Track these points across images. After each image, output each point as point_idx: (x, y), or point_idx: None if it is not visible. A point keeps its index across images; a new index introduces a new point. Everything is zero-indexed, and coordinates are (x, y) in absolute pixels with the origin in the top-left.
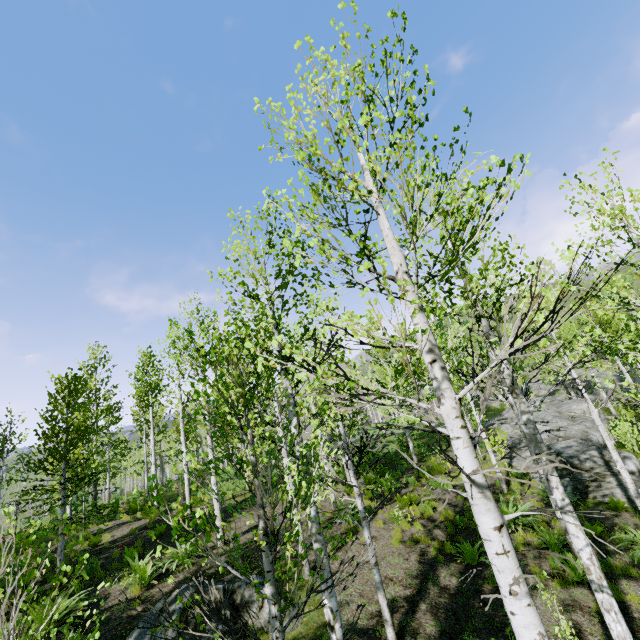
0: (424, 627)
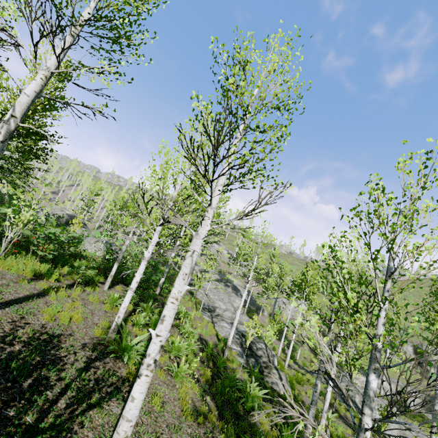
0: None
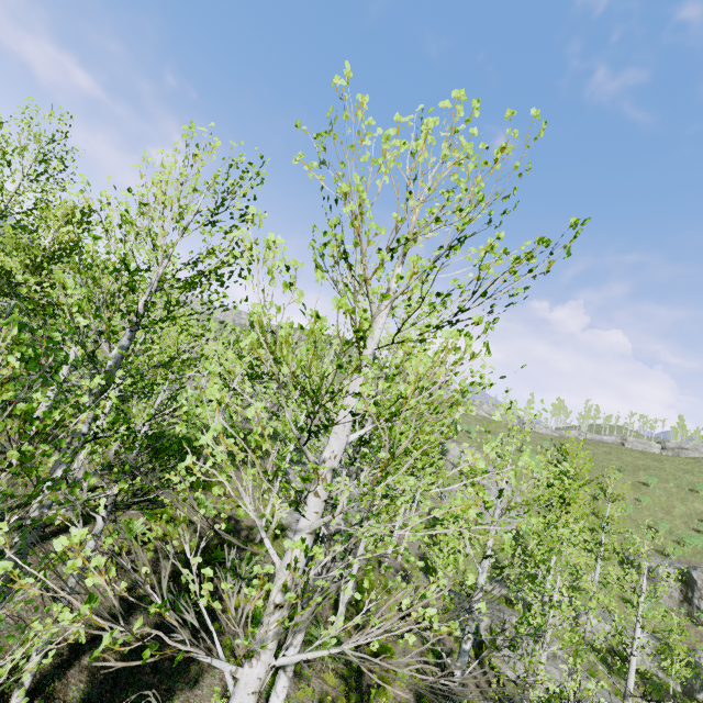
0: (69, 691)
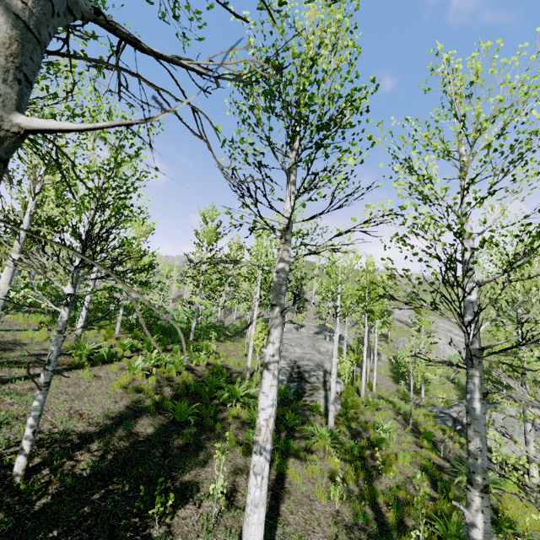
0: (78, 465)
